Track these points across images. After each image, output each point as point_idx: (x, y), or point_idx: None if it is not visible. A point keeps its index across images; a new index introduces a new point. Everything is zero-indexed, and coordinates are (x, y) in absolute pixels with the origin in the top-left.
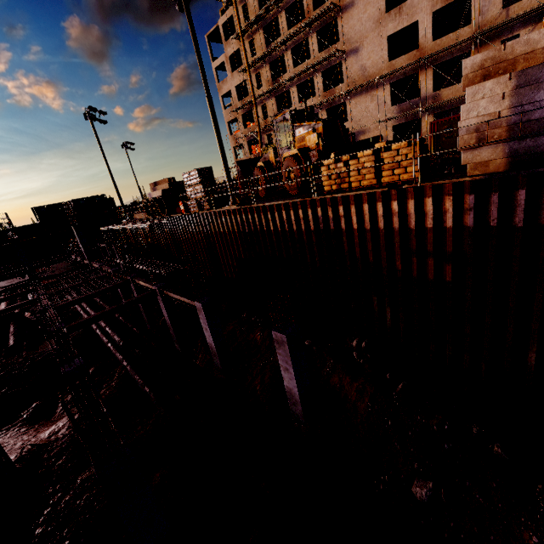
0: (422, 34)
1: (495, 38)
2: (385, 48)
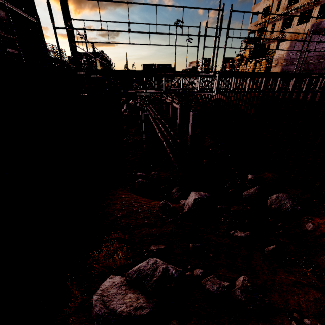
0: None
1: None
2: None
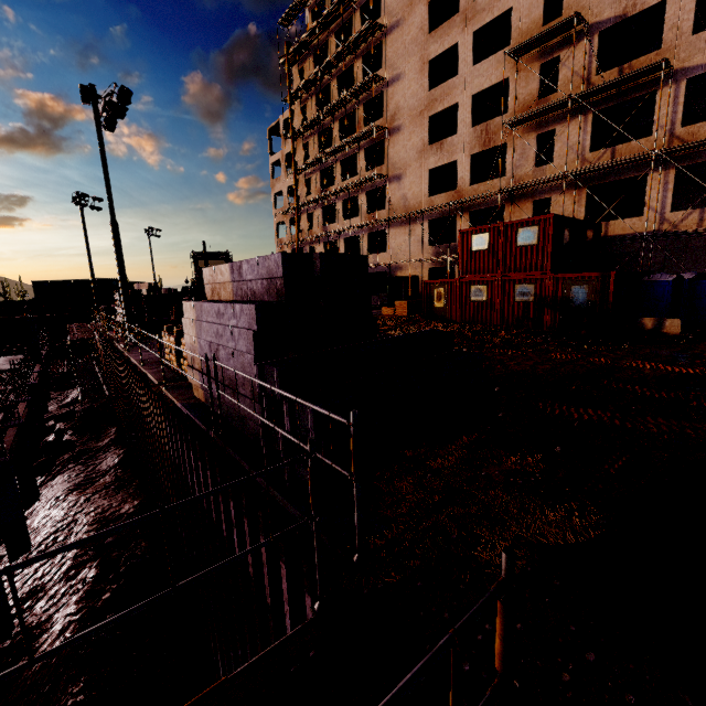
0: (461, 175)
1: (528, 197)
2: (426, 182)
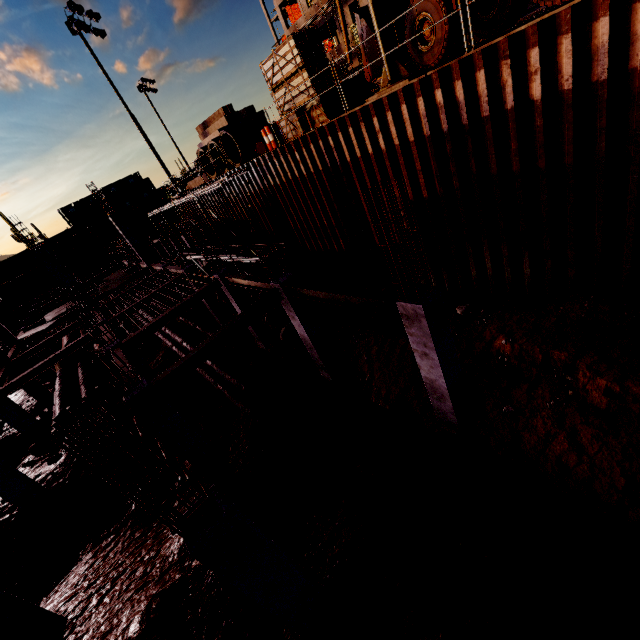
0: None
1: None
2: None
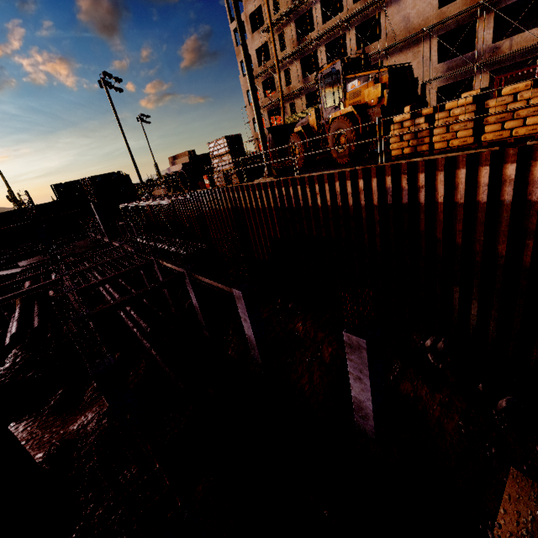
0: None
1: None
2: None
